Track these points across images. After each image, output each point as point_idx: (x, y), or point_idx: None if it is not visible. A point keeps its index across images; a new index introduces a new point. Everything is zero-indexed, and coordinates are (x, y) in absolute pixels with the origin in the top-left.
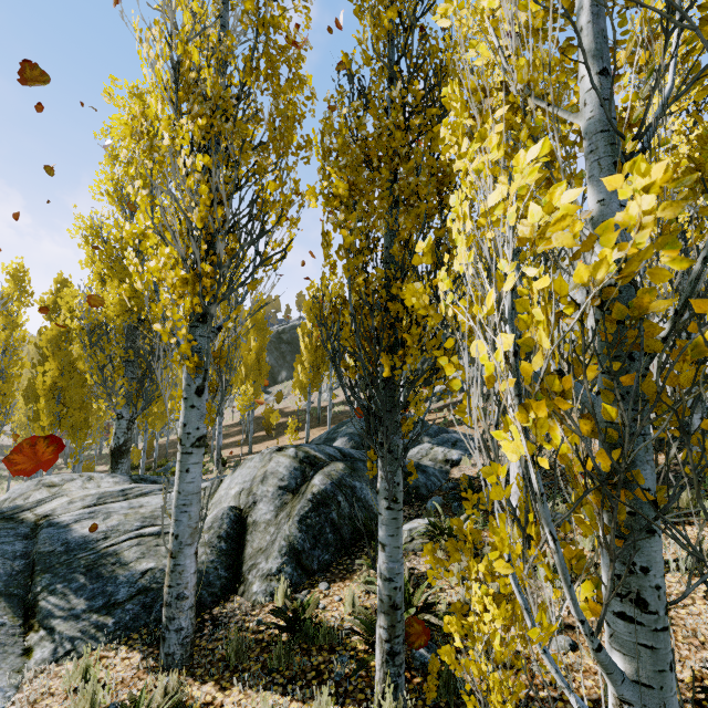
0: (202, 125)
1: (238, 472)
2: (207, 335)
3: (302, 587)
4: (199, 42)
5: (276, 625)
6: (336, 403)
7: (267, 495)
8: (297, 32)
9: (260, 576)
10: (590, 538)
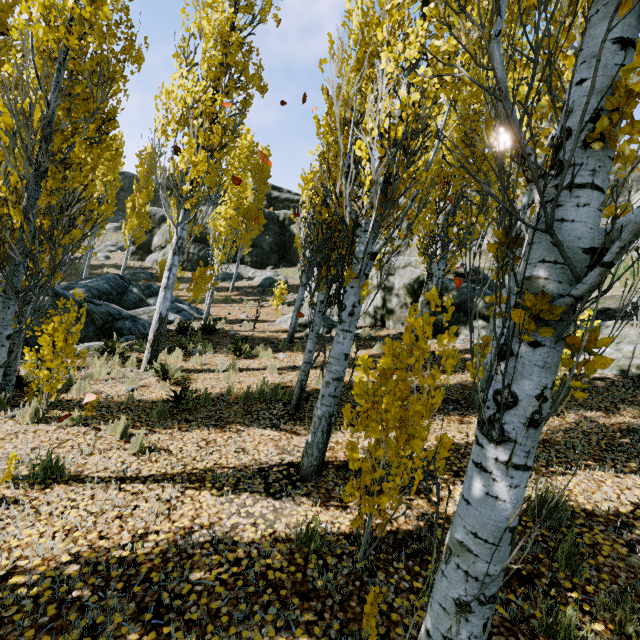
0: None
1: None
2: None
3: None
4: None
5: None
6: (108, 264)
7: None
8: None
9: None
10: (196, 359)
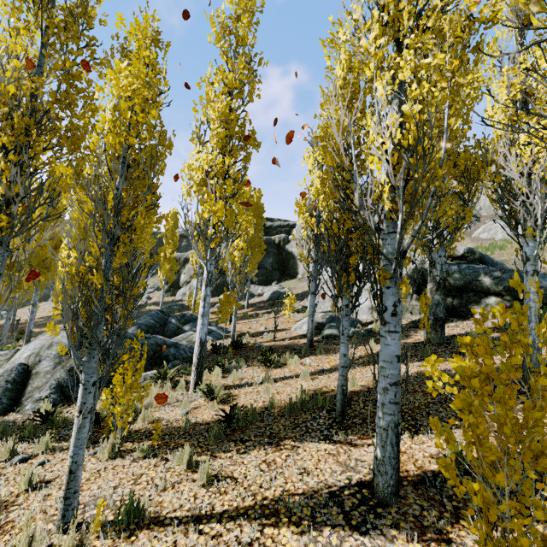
0: (11, 137)
1: (32, 343)
2: (2, 254)
3: (62, 406)
4: (17, 82)
5: (34, 419)
6: (149, 303)
7: (50, 356)
8: (93, 81)
9: (33, 401)
10: (234, 375)
